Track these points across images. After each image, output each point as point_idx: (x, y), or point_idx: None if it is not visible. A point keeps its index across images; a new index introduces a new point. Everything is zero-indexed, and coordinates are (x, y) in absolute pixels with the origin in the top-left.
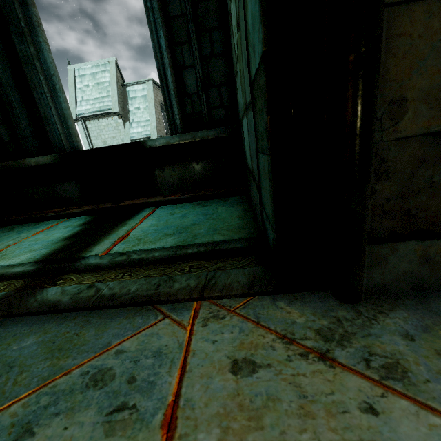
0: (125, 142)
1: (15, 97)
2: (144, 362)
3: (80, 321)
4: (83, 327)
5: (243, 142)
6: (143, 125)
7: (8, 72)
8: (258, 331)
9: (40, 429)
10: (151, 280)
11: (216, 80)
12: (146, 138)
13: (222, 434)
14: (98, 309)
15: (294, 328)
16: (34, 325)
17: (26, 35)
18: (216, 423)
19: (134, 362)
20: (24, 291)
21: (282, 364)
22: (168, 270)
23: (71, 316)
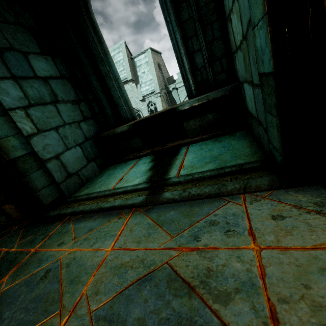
0: (166, 110)
1: (102, 96)
2: (229, 217)
3: (188, 205)
4: (192, 207)
5: (243, 96)
6: (149, 84)
7: (98, 83)
8: (281, 204)
9: (201, 236)
10: (213, 186)
11: (217, 55)
12: (152, 93)
13: (275, 236)
14: (193, 200)
15: (301, 202)
16: (168, 207)
17: (104, 61)
18: (271, 234)
19: (225, 218)
20: (154, 195)
21: (297, 216)
22: (218, 181)
23: (182, 203)
